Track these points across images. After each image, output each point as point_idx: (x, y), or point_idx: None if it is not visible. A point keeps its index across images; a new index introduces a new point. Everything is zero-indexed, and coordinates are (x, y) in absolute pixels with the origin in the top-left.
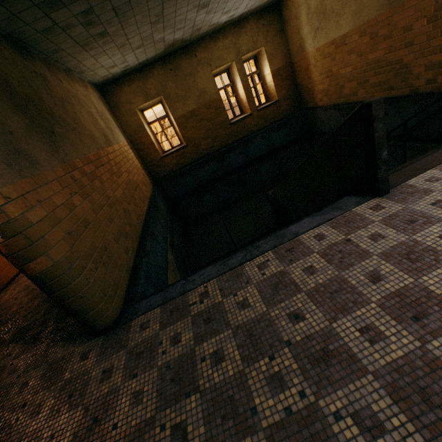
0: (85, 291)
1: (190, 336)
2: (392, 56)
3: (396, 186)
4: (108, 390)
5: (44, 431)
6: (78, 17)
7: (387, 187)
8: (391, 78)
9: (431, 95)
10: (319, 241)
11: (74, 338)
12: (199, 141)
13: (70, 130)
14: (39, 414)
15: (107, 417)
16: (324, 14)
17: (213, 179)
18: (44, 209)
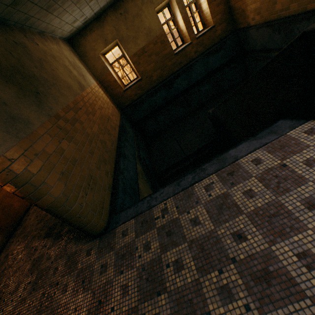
0: (81, 212)
1: (157, 245)
2: None
3: None
4: (106, 281)
5: (70, 305)
6: None
7: None
8: None
9: None
10: (256, 165)
11: (81, 238)
12: (150, 74)
13: (51, 87)
14: (66, 291)
15: (107, 301)
16: None
17: (164, 103)
18: (41, 160)
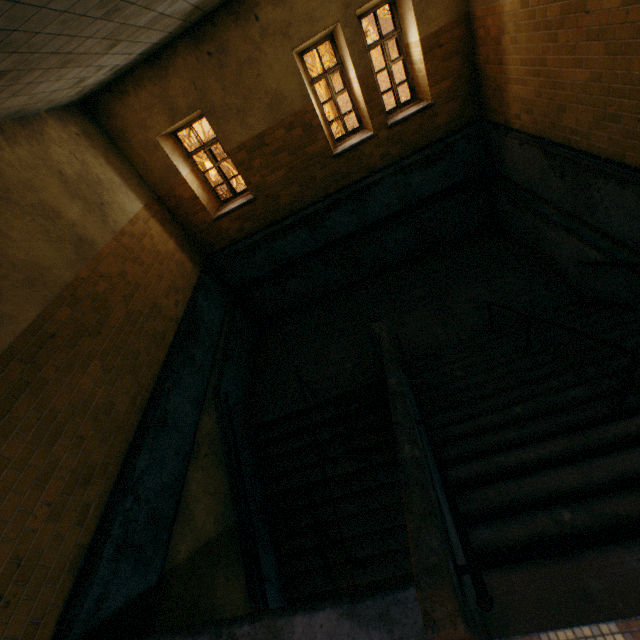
0: None
1: None
2: None
3: (516, 634)
4: None
5: None
6: None
7: None
8: None
9: None
10: None
11: None
12: (276, 191)
13: None
14: None
15: None
16: None
17: (302, 255)
18: None
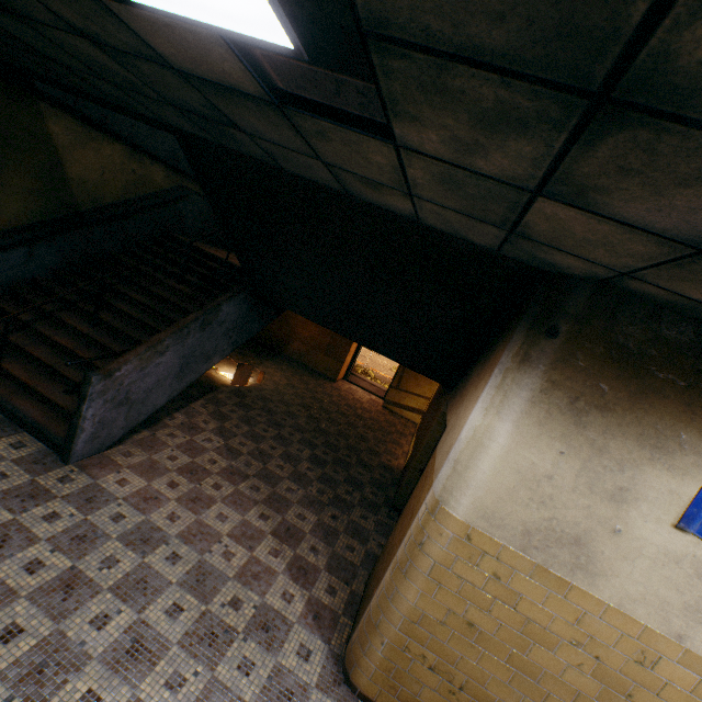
0: None
1: None
2: None
3: None
4: None
5: None
6: None
7: None
8: None
9: None
10: None
11: None
12: None
13: None
14: None
15: None
16: None
17: None
18: None
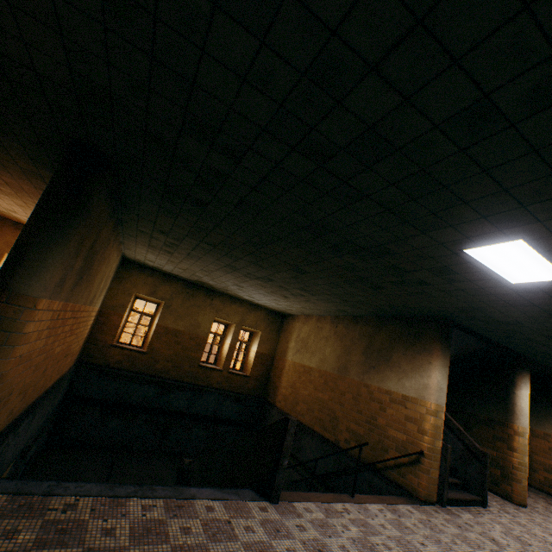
0: None
1: (32, 538)
2: (332, 404)
3: (285, 501)
4: None
5: None
6: (167, 241)
7: (278, 495)
8: (328, 420)
9: (346, 453)
10: (208, 511)
11: None
12: (160, 358)
13: (88, 281)
14: None
15: None
16: (306, 346)
17: (140, 404)
18: (34, 326)
